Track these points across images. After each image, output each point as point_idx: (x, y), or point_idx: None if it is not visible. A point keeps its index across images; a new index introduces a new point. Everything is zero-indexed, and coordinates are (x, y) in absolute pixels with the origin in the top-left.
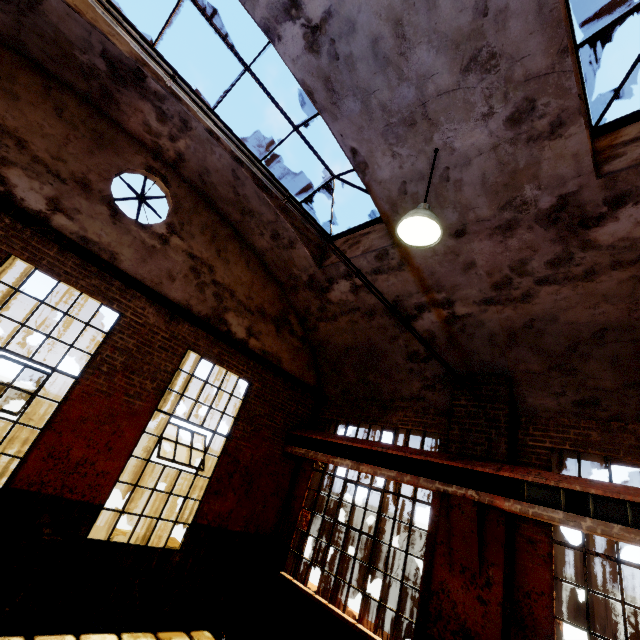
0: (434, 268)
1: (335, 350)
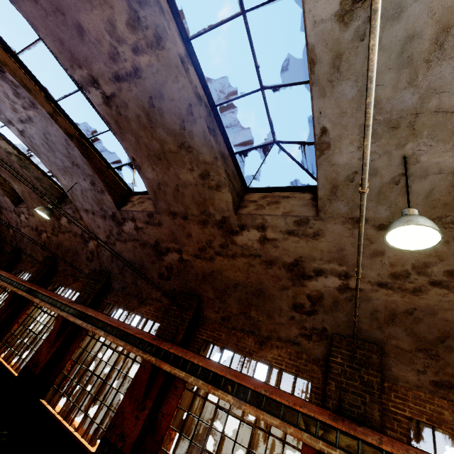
0: (7, 216)
1: None
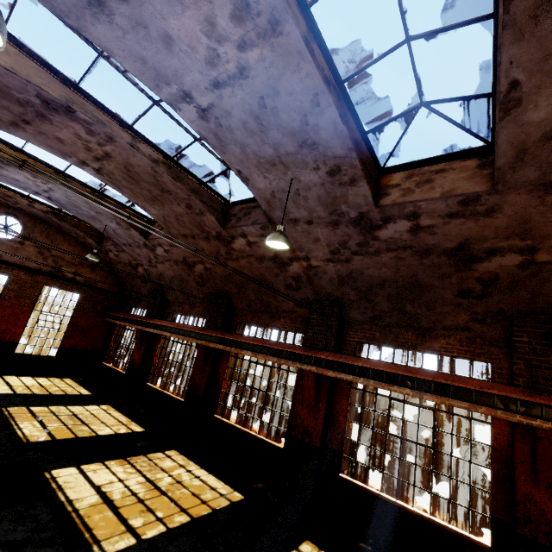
0: (132, 253)
1: (122, 277)
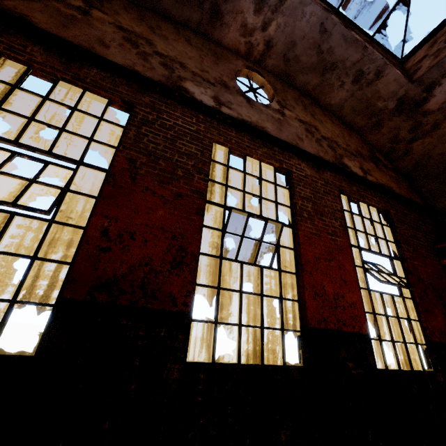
0: None
1: (440, 161)
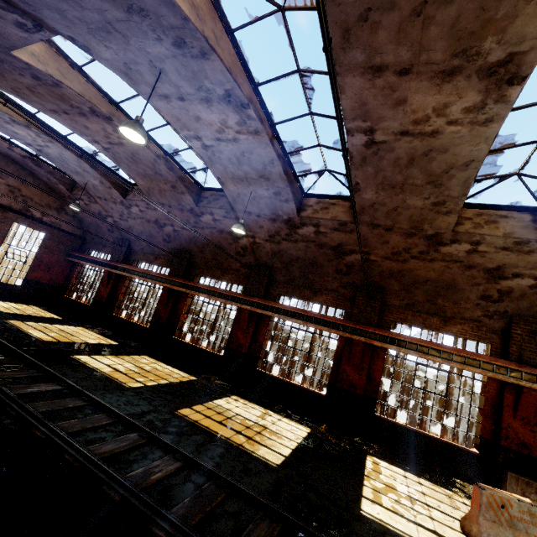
0: (105, 206)
1: (87, 223)
